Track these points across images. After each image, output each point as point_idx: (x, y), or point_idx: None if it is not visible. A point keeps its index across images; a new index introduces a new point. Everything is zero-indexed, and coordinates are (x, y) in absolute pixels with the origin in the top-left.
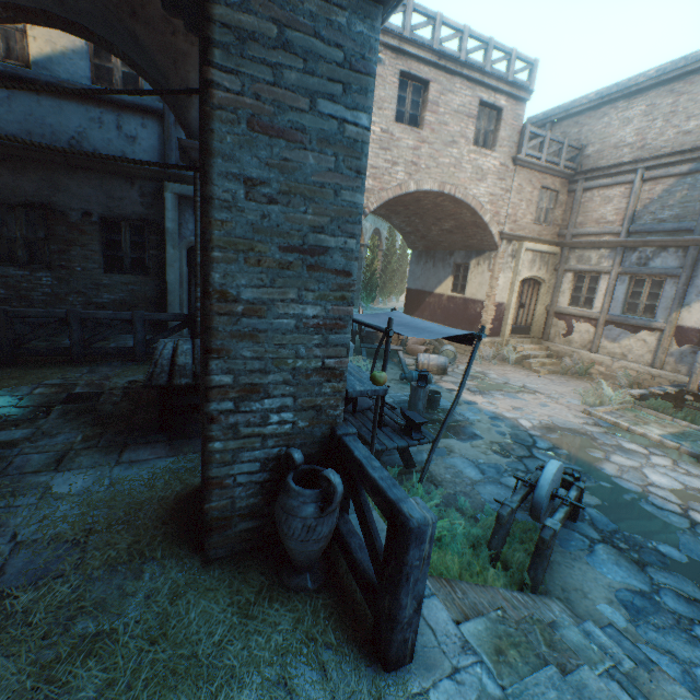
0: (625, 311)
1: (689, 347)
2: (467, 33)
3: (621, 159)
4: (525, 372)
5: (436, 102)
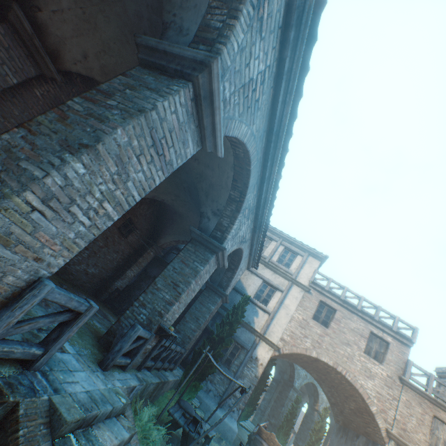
0: None
1: None
2: (362, 298)
3: None
4: None
5: (339, 319)
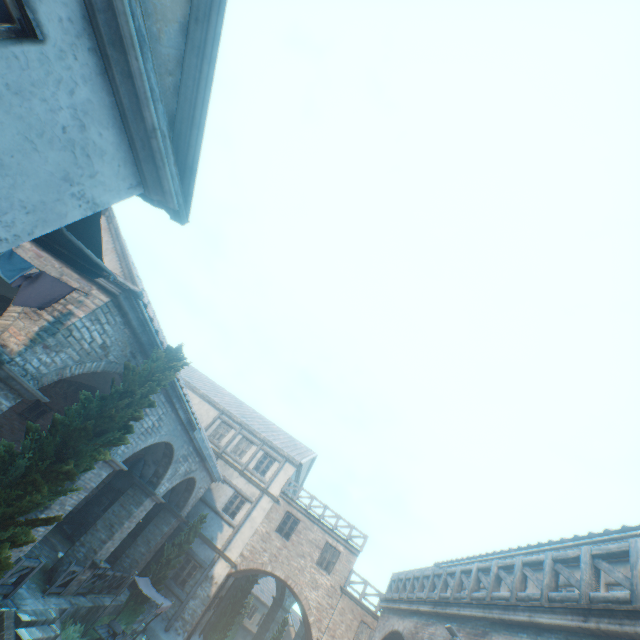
0: None
1: None
2: (327, 507)
3: None
4: None
5: (301, 530)
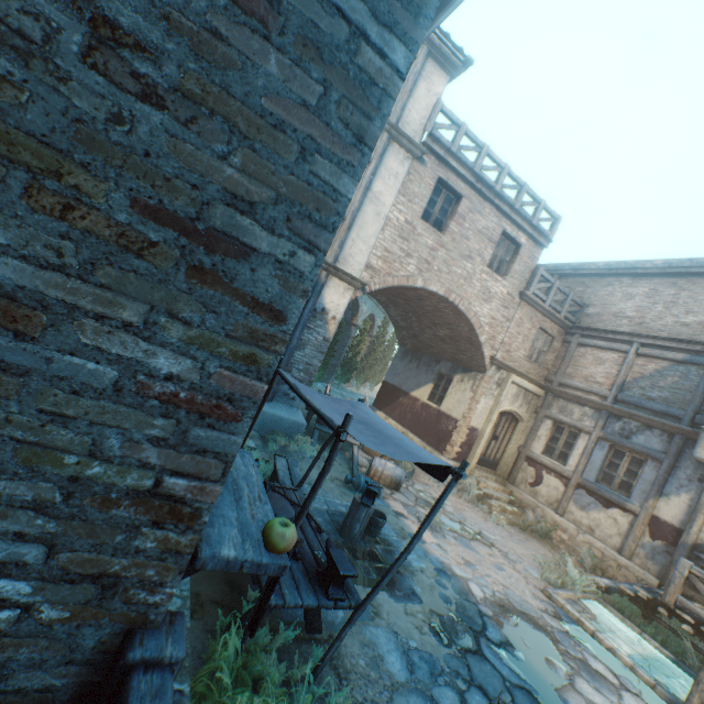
0: (599, 479)
1: (663, 544)
2: (507, 171)
3: (619, 327)
4: (484, 513)
5: (464, 216)
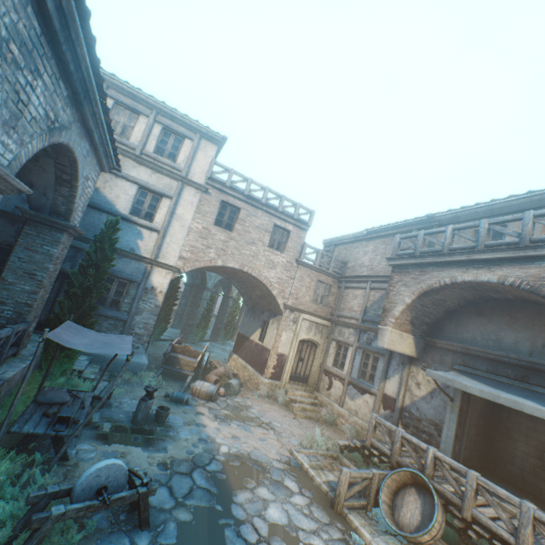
0: (360, 376)
1: (389, 411)
2: (268, 190)
3: (362, 273)
4: (286, 413)
5: (244, 219)
